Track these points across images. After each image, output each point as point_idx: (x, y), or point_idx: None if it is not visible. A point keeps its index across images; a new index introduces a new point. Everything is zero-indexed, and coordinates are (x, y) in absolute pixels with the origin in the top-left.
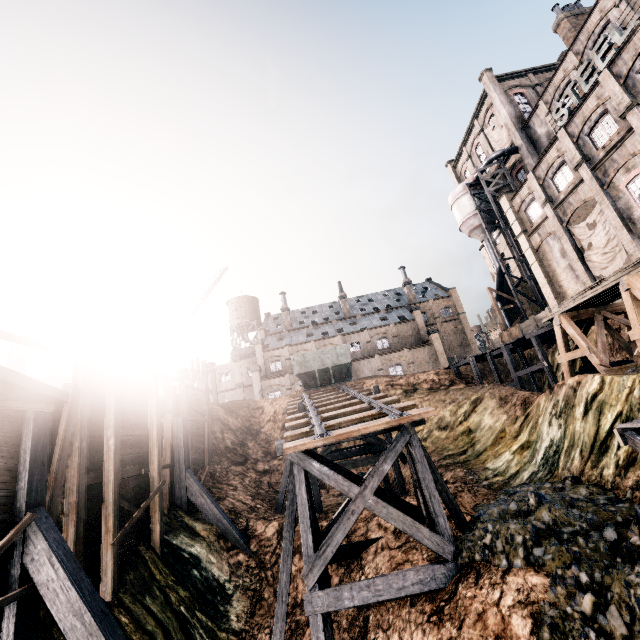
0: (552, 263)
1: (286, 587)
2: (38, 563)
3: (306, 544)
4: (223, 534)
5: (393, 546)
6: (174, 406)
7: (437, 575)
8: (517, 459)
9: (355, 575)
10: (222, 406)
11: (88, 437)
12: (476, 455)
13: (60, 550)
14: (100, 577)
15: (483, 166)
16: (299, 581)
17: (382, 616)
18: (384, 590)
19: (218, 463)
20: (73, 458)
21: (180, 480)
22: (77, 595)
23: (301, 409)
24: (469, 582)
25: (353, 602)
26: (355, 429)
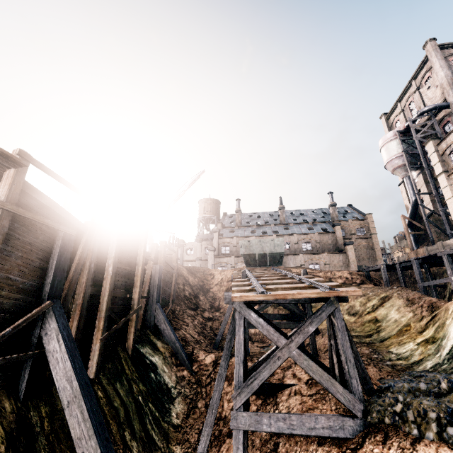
0: None
1: (216, 402)
2: (49, 337)
3: (238, 373)
4: (175, 353)
5: (305, 393)
6: (155, 257)
7: (346, 426)
8: (421, 350)
9: (270, 408)
10: (186, 268)
11: (96, 261)
12: (381, 340)
13: (65, 332)
14: (89, 360)
15: (415, 117)
16: (225, 401)
17: (290, 446)
18: (297, 426)
19: (178, 305)
20: (84, 273)
21: (151, 309)
22: (71, 366)
23: (244, 276)
24: (376, 440)
25: (270, 428)
26: (290, 293)
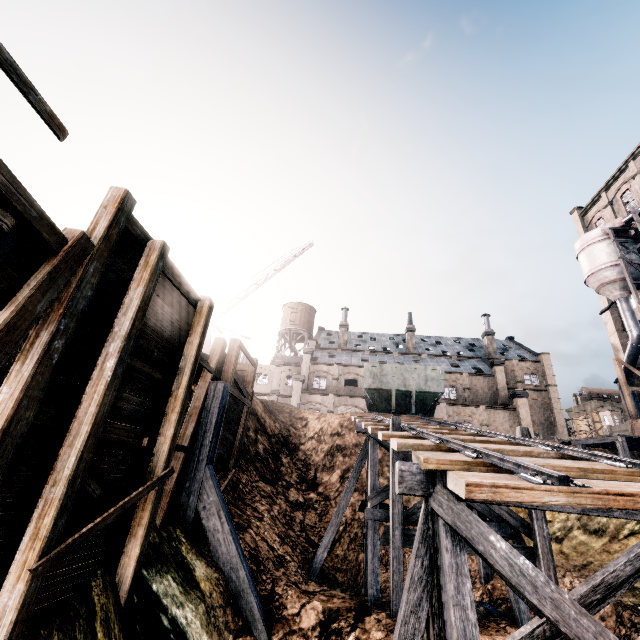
0: None
1: None
2: None
3: None
4: (234, 596)
5: None
6: (217, 365)
7: None
8: None
9: None
10: (262, 401)
11: (72, 336)
12: None
13: None
14: None
15: None
16: None
17: None
18: None
19: (244, 471)
20: (26, 361)
21: (194, 477)
22: None
23: (396, 427)
24: None
25: None
26: None
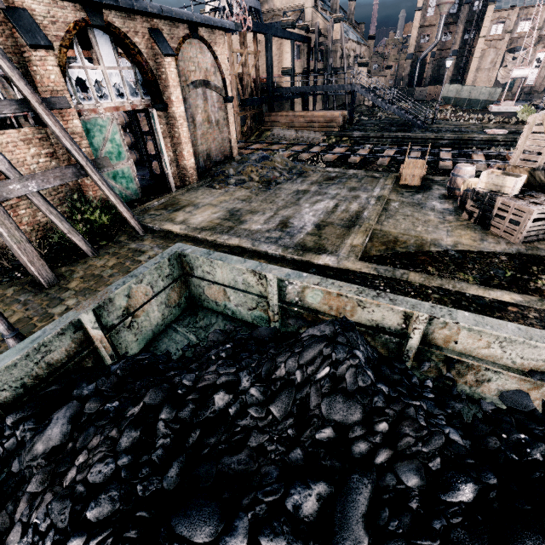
0: (482, 63)
1: None
2: None
3: None
4: None
5: None
6: None
7: None
8: None
9: None
10: None
11: None
12: None
13: None
14: None
15: None
16: None
17: None
18: None
19: None
20: None
21: None
22: None
23: None
24: None
25: None
26: None
